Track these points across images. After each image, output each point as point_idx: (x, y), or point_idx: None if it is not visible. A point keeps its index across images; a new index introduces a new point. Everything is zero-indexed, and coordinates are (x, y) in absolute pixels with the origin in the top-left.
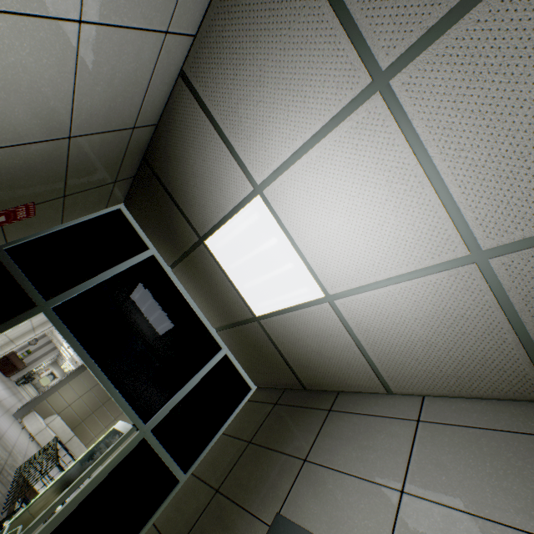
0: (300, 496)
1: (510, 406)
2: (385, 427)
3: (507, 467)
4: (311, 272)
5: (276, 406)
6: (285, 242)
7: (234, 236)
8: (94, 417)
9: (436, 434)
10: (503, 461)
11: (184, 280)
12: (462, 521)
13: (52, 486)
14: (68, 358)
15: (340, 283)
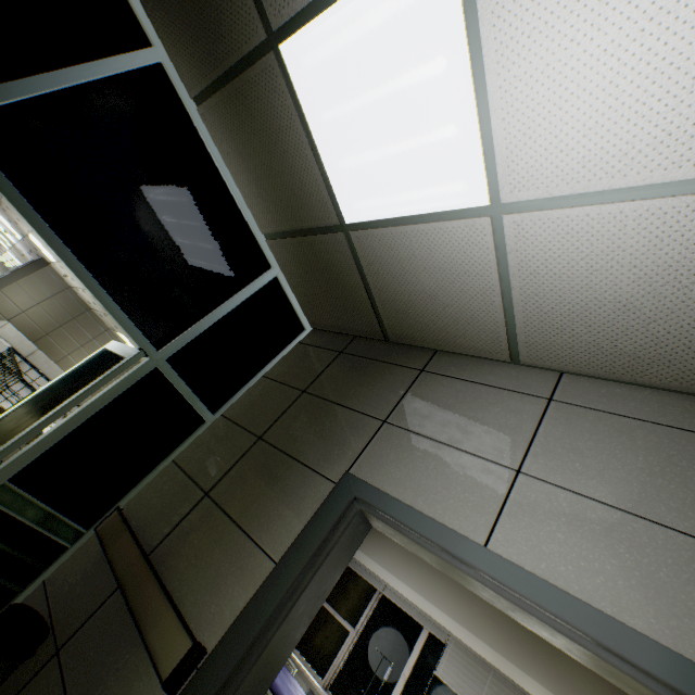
0: (378, 458)
1: (684, 401)
2: (501, 401)
3: (666, 465)
4: (486, 153)
5: (342, 356)
6: (463, 73)
7: (351, 41)
8: (64, 332)
9: (574, 418)
10: (662, 459)
11: (221, 135)
12: (595, 511)
13: (22, 407)
14: (9, 248)
15: (535, 183)
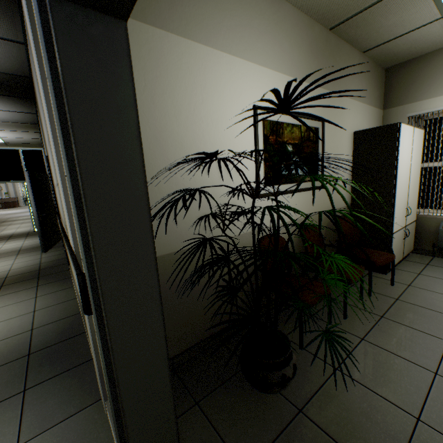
0: None
1: None
2: None
3: None
4: None
5: None
6: None
7: None
8: None
9: None
10: None
11: None
12: None
13: None
14: None
15: None
